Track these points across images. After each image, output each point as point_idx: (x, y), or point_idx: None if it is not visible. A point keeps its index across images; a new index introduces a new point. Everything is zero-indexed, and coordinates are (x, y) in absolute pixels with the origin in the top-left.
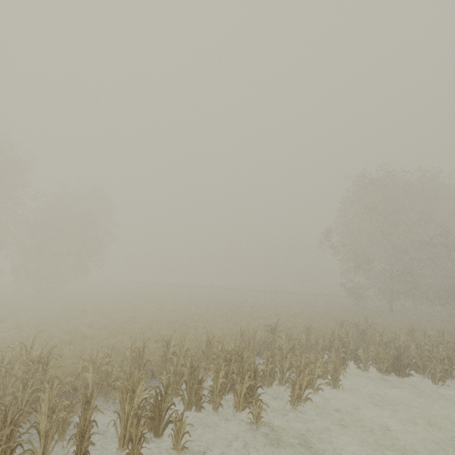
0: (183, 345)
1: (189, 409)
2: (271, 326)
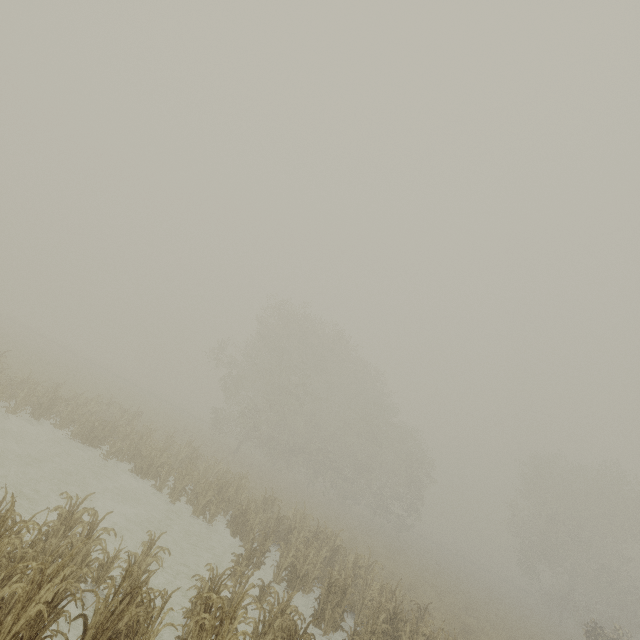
0: None
1: None
2: None
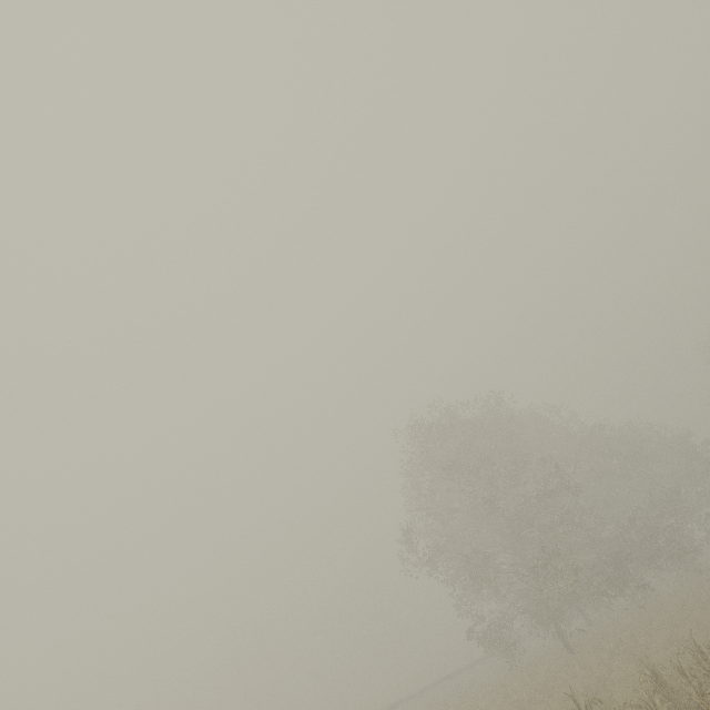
0: None
1: None
2: None
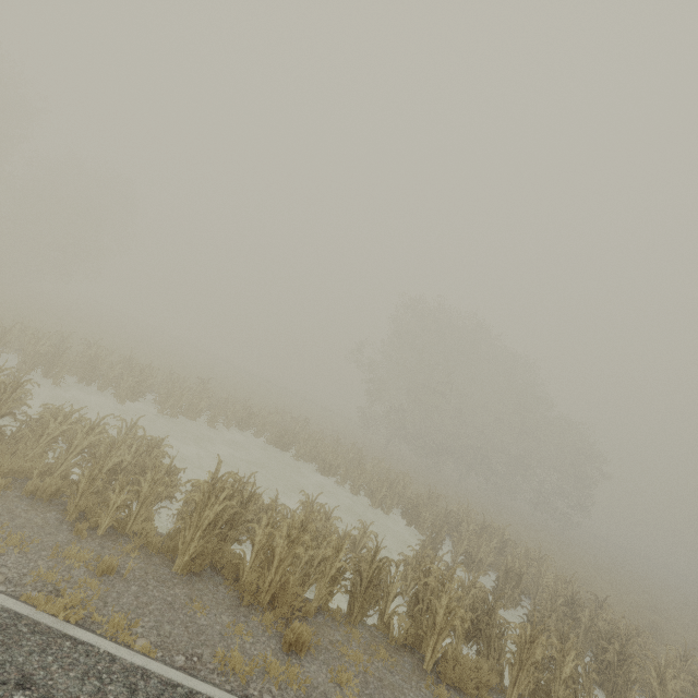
0: (108, 356)
1: (81, 382)
2: (202, 380)
